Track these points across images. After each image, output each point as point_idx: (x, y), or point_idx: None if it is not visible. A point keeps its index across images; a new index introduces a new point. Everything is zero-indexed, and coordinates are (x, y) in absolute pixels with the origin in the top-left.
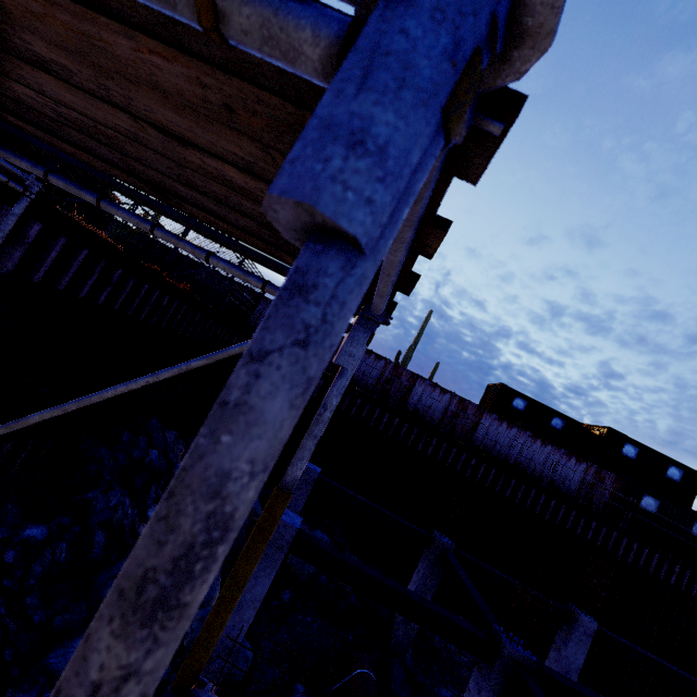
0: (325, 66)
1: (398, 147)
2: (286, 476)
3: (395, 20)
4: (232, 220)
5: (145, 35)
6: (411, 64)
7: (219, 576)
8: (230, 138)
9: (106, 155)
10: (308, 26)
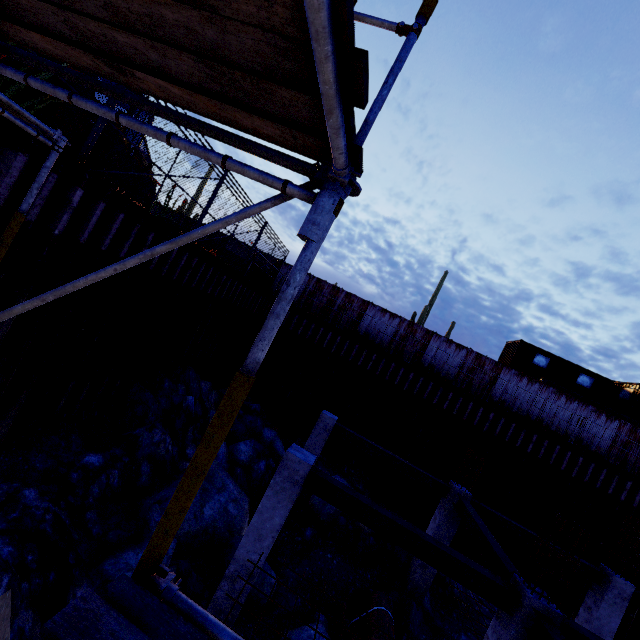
0: None
1: None
2: (247, 358)
3: None
4: (176, 72)
5: None
6: None
7: (247, 510)
8: None
9: (56, 25)
10: None
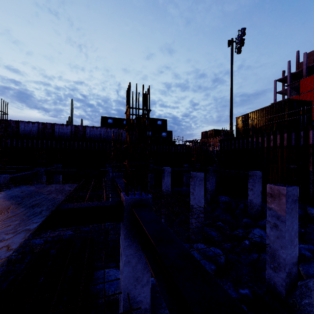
0: None
1: None
2: None
3: None
4: None
5: None
6: None
7: None
8: None
9: None
10: None
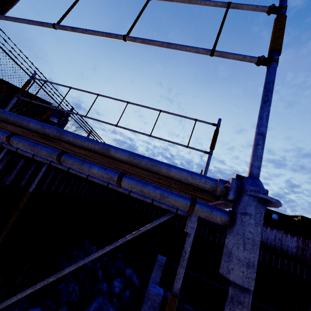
0: (223, 224)
1: (256, 261)
2: (174, 288)
3: (246, 226)
4: None
5: (137, 168)
6: (254, 239)
7: None
8: (155, 179)
9: None
10: (219, 217)
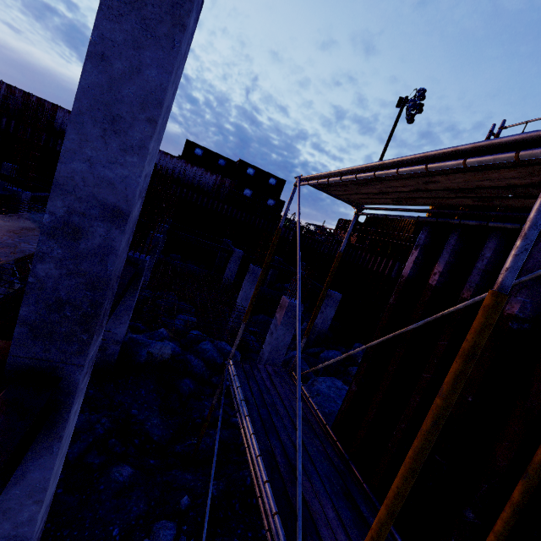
0: None
1: None
2: None
3: None
4: None
5: None
6: None
7: None
8: None
9: None
10: None
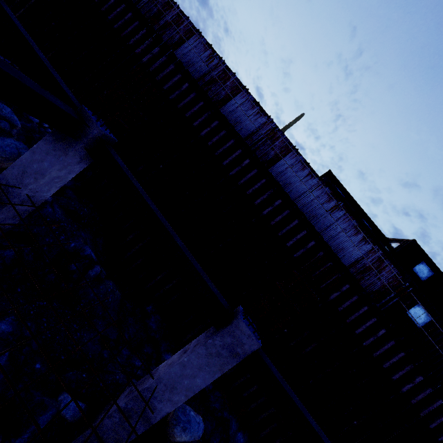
0: None
1: None
2: None
3: None
4: None
5: None
6: None
7: None
8: None
9: None
10: None
